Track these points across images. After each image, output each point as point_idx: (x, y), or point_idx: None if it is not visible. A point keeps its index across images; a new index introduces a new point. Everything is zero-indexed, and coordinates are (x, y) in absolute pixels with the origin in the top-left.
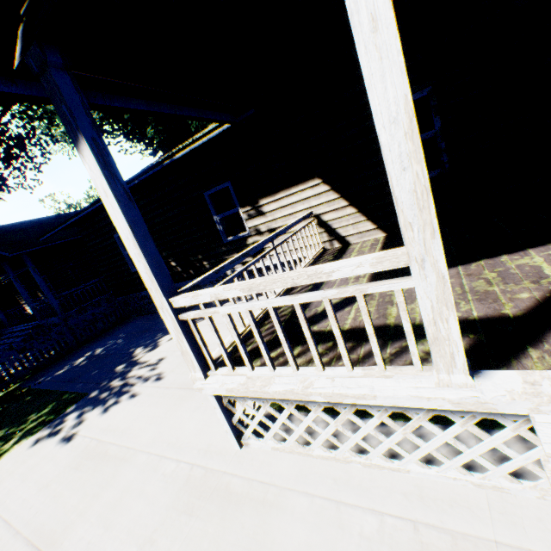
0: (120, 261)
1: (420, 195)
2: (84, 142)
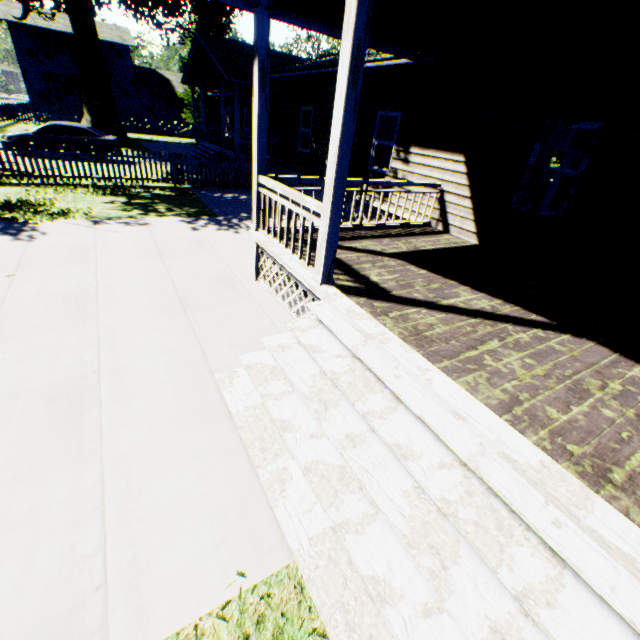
0: (295, 134)
1: (331, 184)
2: (258, 61)
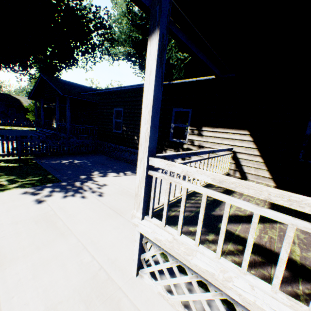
0: (110, 123)
1: None
2: (157, 34)
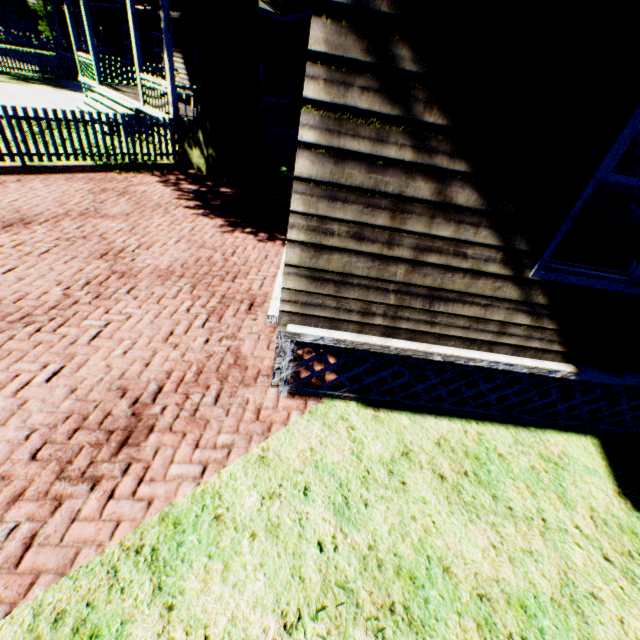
0: (123, 46)
1: (92, 49)
2: (66, 6)
